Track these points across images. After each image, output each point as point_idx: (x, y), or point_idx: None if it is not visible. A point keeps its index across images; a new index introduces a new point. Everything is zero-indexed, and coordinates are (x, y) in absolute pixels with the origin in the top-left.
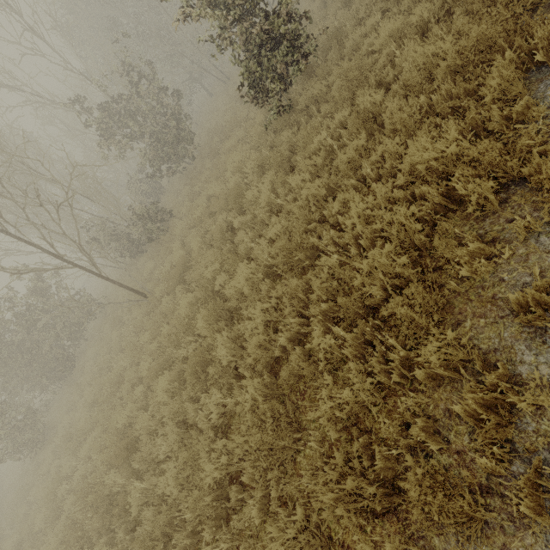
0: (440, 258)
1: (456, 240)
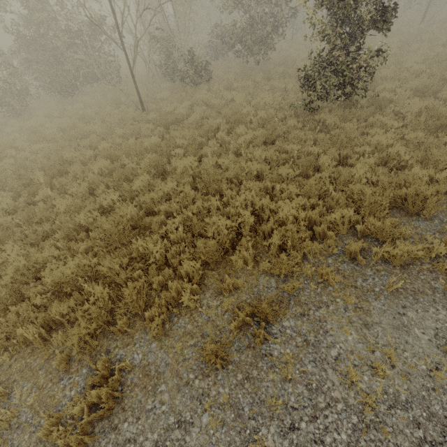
0: (237, 246)
1: (254, 248)
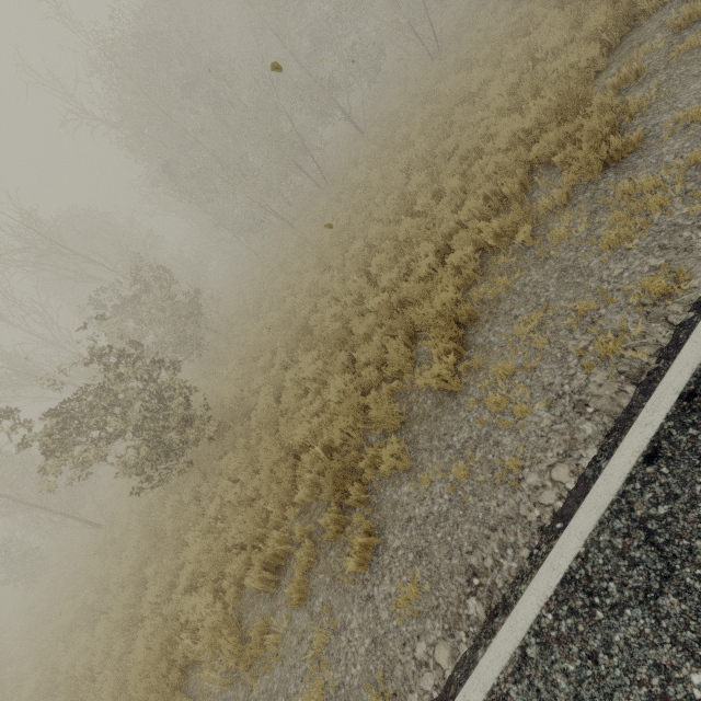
0: None
1: None
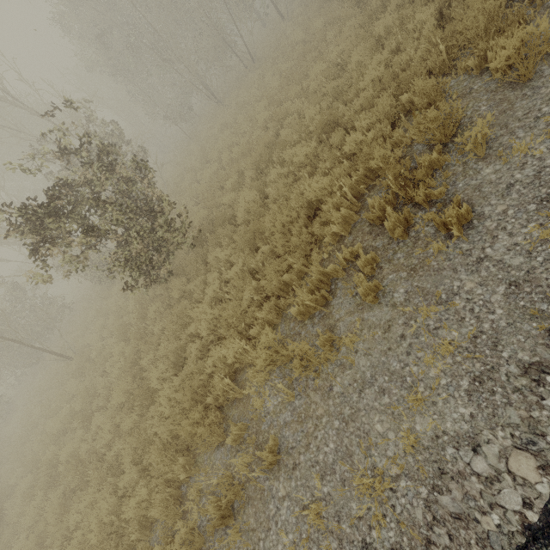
0: None
1: None
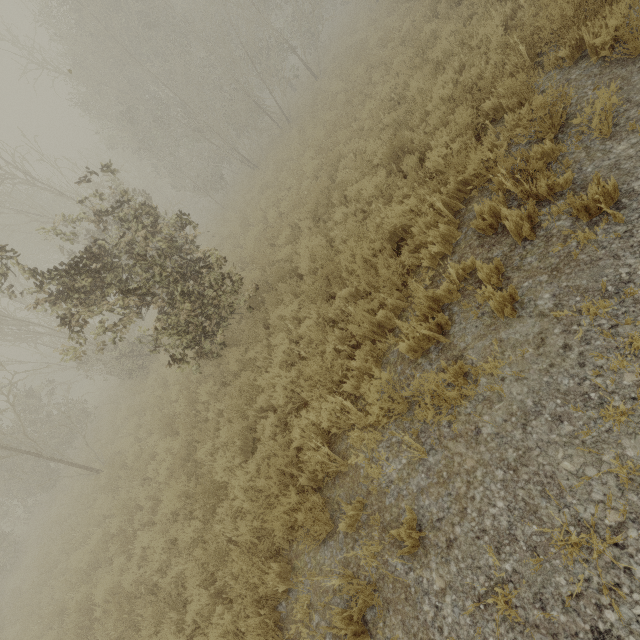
0: None
1: None
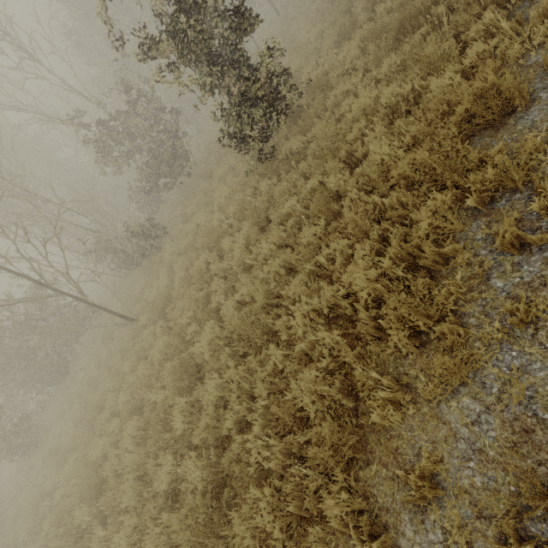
0: (360, 392)
1: (382, 367)
